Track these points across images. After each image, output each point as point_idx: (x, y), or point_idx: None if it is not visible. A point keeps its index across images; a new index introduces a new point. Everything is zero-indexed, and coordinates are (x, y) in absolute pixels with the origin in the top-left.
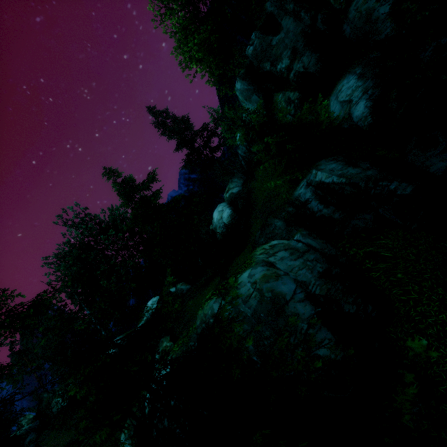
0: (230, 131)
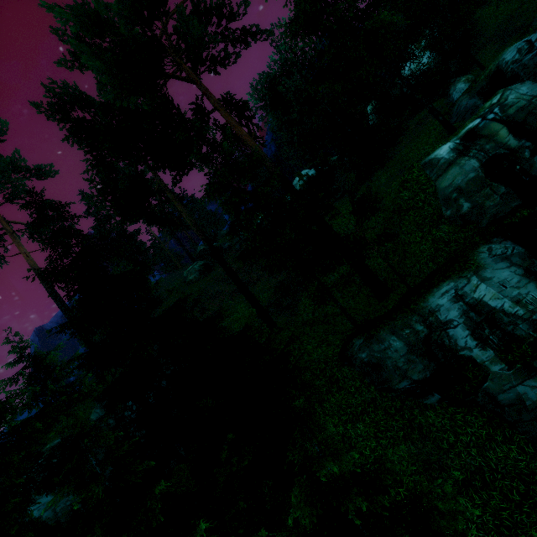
0: None
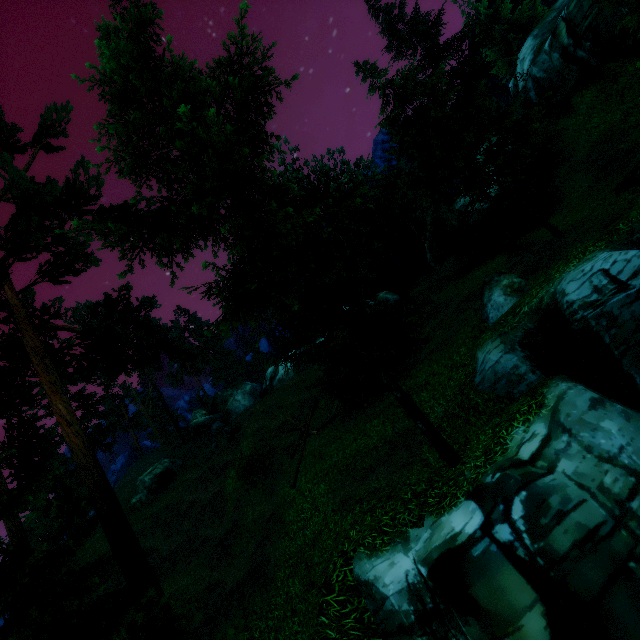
0: (499, 47)
